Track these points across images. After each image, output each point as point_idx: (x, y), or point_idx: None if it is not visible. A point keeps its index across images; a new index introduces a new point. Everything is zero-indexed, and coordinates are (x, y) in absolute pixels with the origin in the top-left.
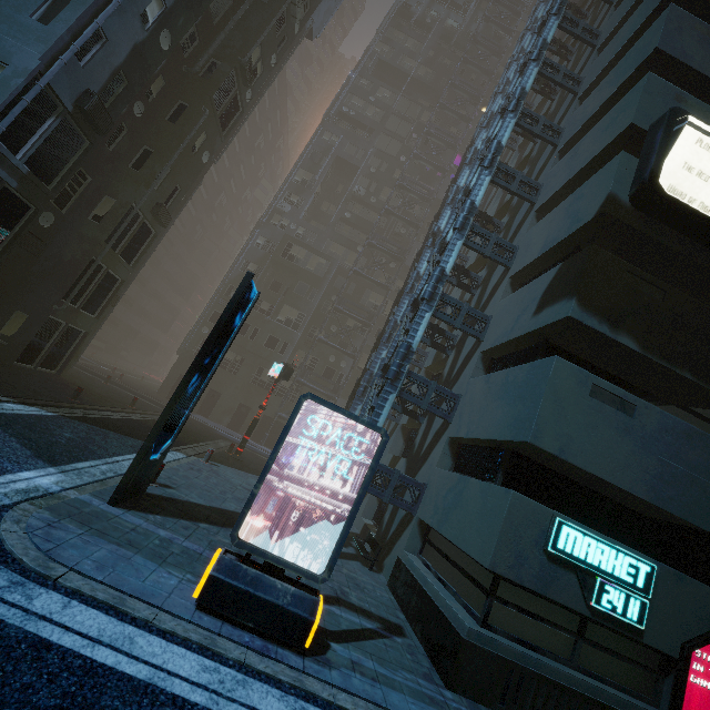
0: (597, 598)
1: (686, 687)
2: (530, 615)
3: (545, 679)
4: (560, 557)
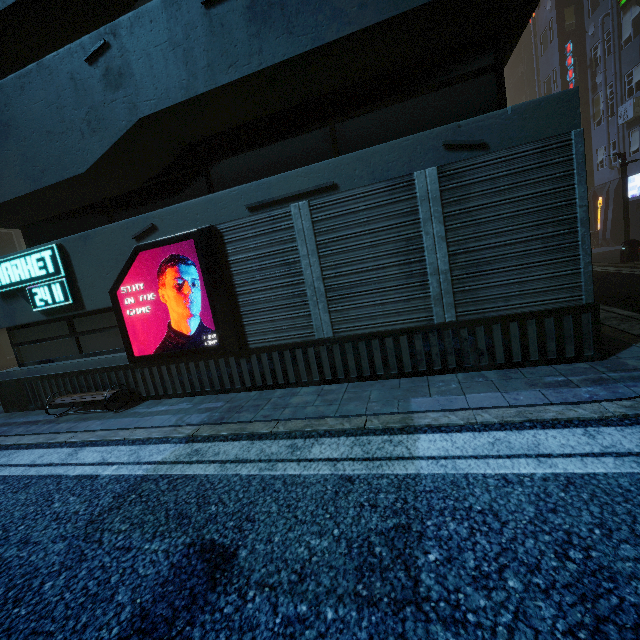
0: (33, 304)
1: (123, 323)
2: (37, 341)
3: (44, 377)
4: (8, 292)
